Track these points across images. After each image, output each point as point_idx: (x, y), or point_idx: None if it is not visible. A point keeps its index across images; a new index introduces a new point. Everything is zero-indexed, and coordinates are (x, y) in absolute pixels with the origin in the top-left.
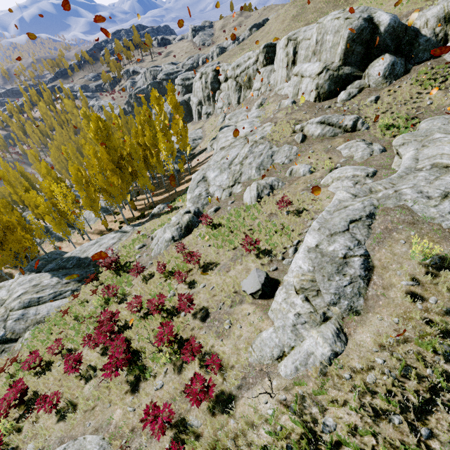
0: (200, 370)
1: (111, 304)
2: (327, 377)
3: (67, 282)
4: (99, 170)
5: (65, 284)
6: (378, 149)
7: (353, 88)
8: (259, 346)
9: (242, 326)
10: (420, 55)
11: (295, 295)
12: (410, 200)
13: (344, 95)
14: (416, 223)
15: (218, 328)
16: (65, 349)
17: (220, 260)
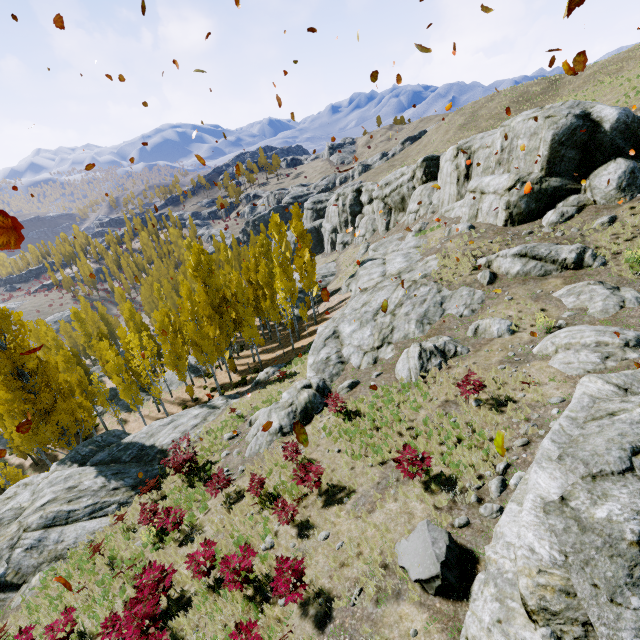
0: None
1: (168, 543)
2: None
3: (115, 487)
4: (191, 317)
5: (111, 490)
6: (633, 297)
7: (567, 206)
8: None
9: None
10: None
11: (526, 622)
12: None
13: (553, 216)
14: None
15: None
16: (76, 630)
17: (356, 484)
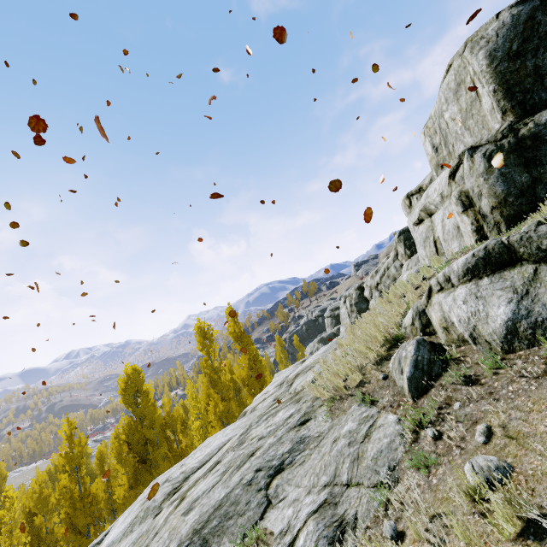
0: None
1: None
2: None
3: None
4: (68, 465)
5: None
6: None
7: None
8: None
9: None
10: None
11: None
12: None
13: None
14: None
15: None
16: None
17: None
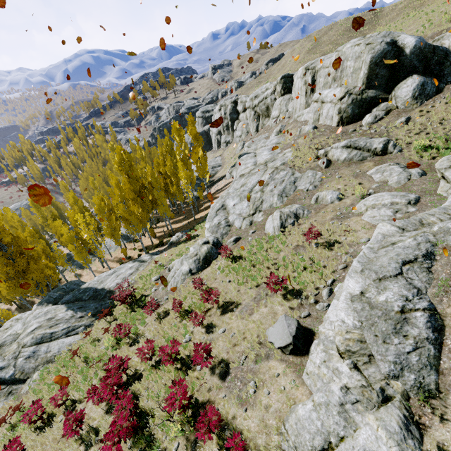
0: None
1: (122, 346)
2: None
3: (81, 316)
4: (120, 200)
5: (79, 318)
6: (417, 172)
7: (379, 110)
8: (295, 428)
9: (270, 392)
10: None
11: (339, 359)
12: None
13: (369, 118)
14: None
15: (240, 391)
16: (69, 399)
17: (241, 299)
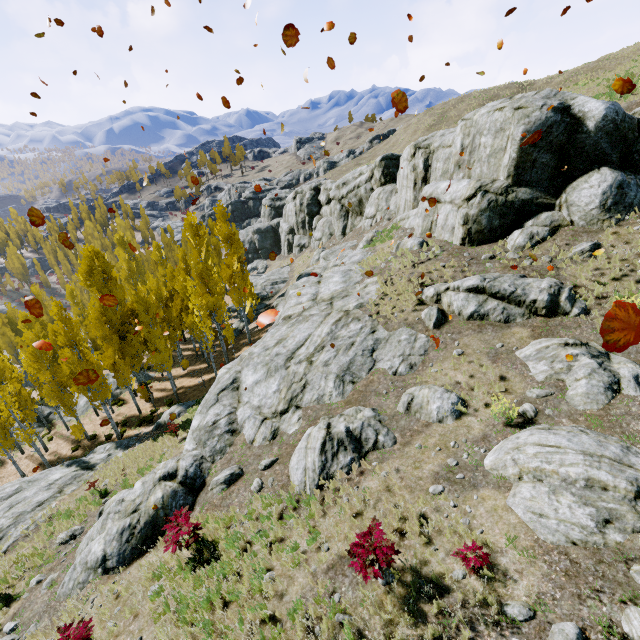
0: None
1: None
2: None
3: None
4: (67, 342)
5: None
6: (633, 377)
7: (538, 225)
8: None
9: None
10: None
11: None
12: None
13: (520, 238)
14: None
15: None
16: None
17: None
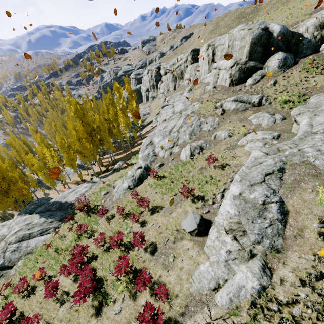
0: (150, 298)
1: (82, 239)
2: (257, 309)
3: (51, 221)
4: (77, 138)
5: (49, 223)
6: (279, 118)
7: (257, 76)
8: (198, 278)
9: (183, 259)
10: (304, 51)
11: (225, 235)
12: (311, 157)
13: (250, 81)
14: (319, 175)
15: (164, 261)
16: (46, 275)
17: (164, 204)
